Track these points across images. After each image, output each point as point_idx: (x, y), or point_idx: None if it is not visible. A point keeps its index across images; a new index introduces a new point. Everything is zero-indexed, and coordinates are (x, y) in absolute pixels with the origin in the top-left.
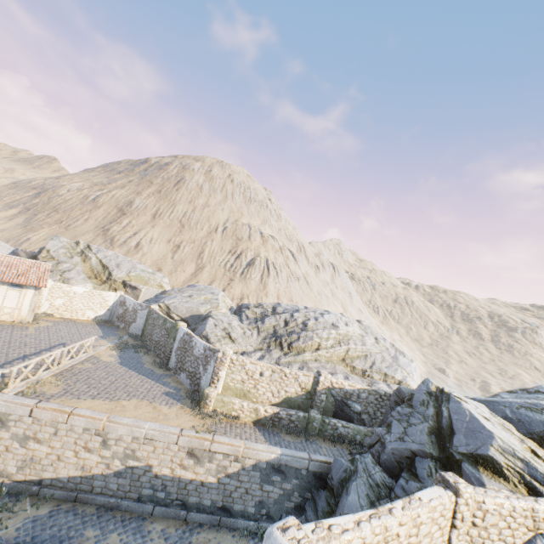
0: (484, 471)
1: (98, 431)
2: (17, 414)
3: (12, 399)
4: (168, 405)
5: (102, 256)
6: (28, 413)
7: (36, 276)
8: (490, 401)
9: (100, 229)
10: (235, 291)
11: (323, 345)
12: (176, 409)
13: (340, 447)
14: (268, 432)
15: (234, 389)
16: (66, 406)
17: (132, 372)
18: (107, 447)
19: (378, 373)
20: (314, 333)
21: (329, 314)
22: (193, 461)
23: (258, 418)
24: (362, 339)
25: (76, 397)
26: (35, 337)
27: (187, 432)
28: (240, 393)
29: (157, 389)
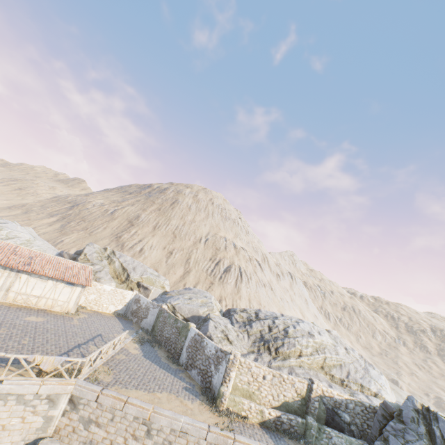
0: None
1: (144, 420)
2: (87, 398)
3: (84, 384)
4: (190, 399)
5: (123, 260)
6: (95, 398)
7: (84, 277)
8: None
9: (114, 235)
10: (215, 293)
11: (304, 352)
12: (197, 404)
13: None
14: (273, 435)
15: (241, 390)
16: (122, 395)
17: (155, 365)
18: (150, 436)
19: (355, 383)
20: (296, 340)
21: (303, 322)
22: None
23: (263, 420)
24: (335, 348)
25: (124, 386)
26: (80, 328)
27: (213, 428)
28: (246, 393)
29: (178, 384)
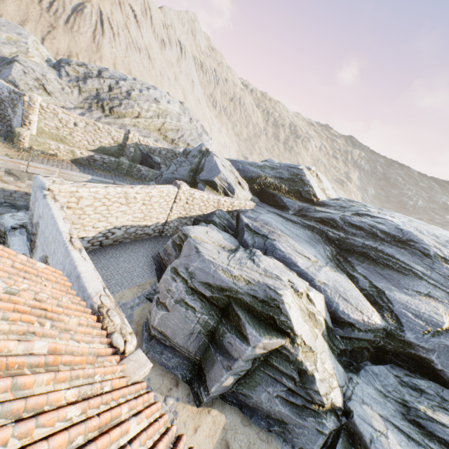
0: (209, 188)
1: None
2: None
3: None
4: None
5: None
6: None
7: None
8: (235, 161)
9: None
10: (60, 45)
11: (143, 115)
12: None
13: (141, 181)
14: (84, 167)
15: (49, 134)
16: None
17: None
18: None
19: (183, 143)
20: (136, 103)
21: (155, 90)
22: (13, 179)
23: (76, 158)
24: (179, 117)
25: None
26: None
27: (0, 157)
28: (56, 138)
29: None
